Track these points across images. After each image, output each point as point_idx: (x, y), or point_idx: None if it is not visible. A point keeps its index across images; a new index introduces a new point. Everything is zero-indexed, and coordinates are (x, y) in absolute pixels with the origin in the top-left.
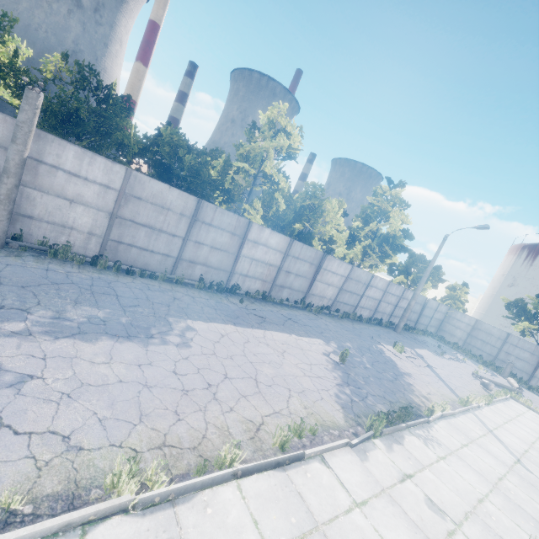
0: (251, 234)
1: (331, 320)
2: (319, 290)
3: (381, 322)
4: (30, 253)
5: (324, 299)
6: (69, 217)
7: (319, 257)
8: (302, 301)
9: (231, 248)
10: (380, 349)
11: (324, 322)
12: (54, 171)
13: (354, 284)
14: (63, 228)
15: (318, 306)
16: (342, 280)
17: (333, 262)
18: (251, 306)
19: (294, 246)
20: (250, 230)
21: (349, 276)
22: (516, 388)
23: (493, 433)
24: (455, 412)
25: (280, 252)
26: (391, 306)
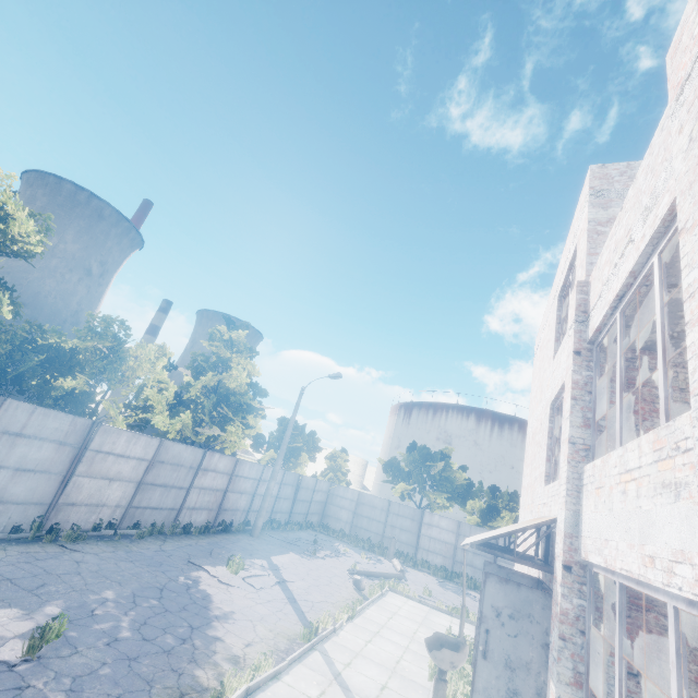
0: None
1: (106, 548)
2: (87, 494)
3: (229, 527)
4: None
5: (103, 508)
6: None
7: (82, 429)
8: (36, 524)
9: None
10: (193, 579)
11: (79, 556)
12: None
13: (171, 470)
14: None
15: (77, 525)
16: (142, 466)
17: (117, 436)
18: None
19: (7, 410)
20: None
21: (158, 458)
22: (399, 572)
23: (340, 678)
24: (280, 667)
25: None
26: (246, 496)
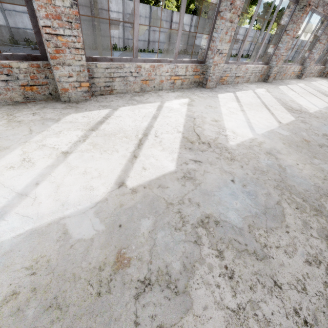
0: (174, 19)
1: None
2: None
3: (242, 55)
4: (108, 50)
5: None
6: (111, 32)
7: None
8: None
9: (167, 30)
10: None
11: None
12: (102, 11)
13: None
14: (111, 38)
15: None
16: None
17: None
18: (181, 55)
19: (194, 19)
20: (173, 16)
21: None
22: None
23: None
24: None
25: (188, 25)
26: (248, 44)
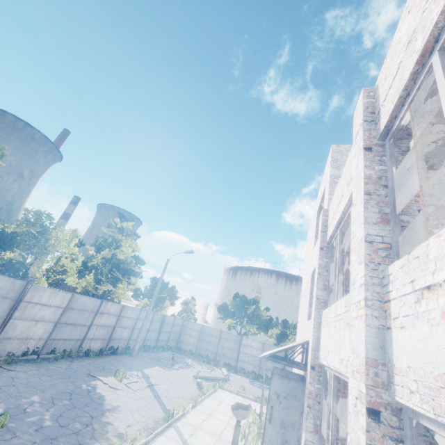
0: None
1: (32, 367)
2: (20, 331)
3: (116, 350)
4: None
5: (30, 340)
6: None
7: (19, 287)
8: None
9: None
10: (92, 386)
11: (13, 374)
12: None
13: (78, 314)
14: None
15: (12, 352)
16: (59, 311)
17: (43, 292)
18: None
19: None
20: None
21: (70, 306)
22: (225, 376)
23: (186, 443)
24: (149, 438)
25: None
26: (128, 329)
